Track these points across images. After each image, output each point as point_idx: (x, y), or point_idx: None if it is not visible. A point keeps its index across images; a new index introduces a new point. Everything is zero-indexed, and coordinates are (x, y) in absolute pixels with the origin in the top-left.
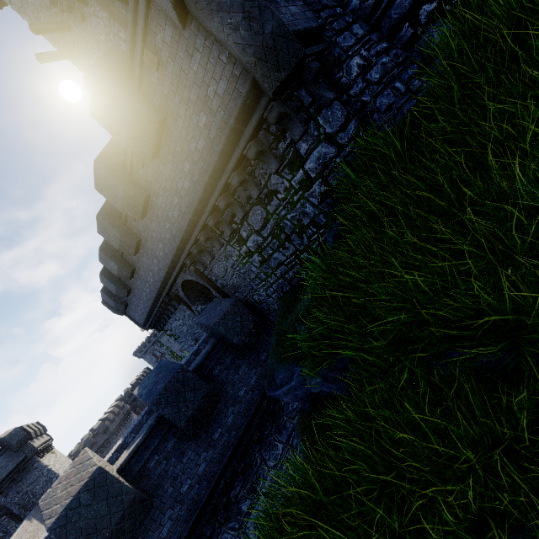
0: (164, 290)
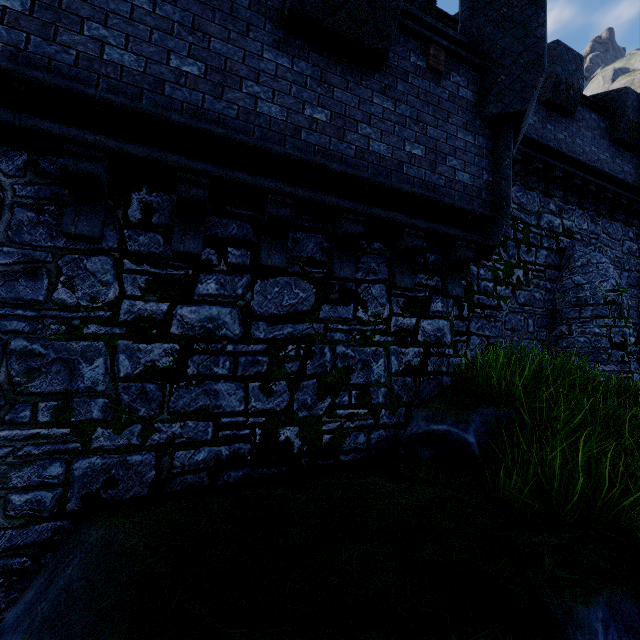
0: None
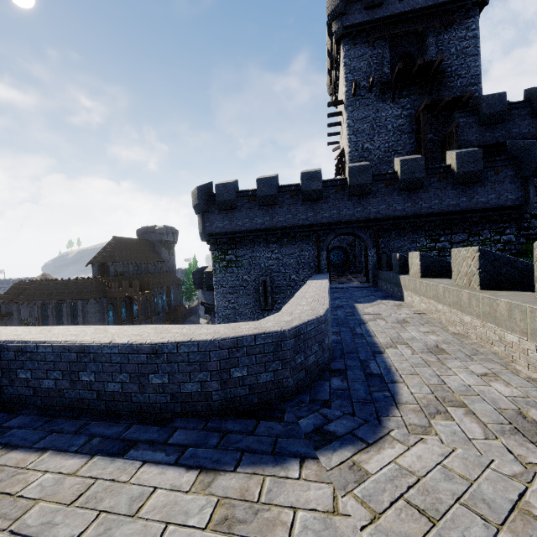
0: (322, 227)
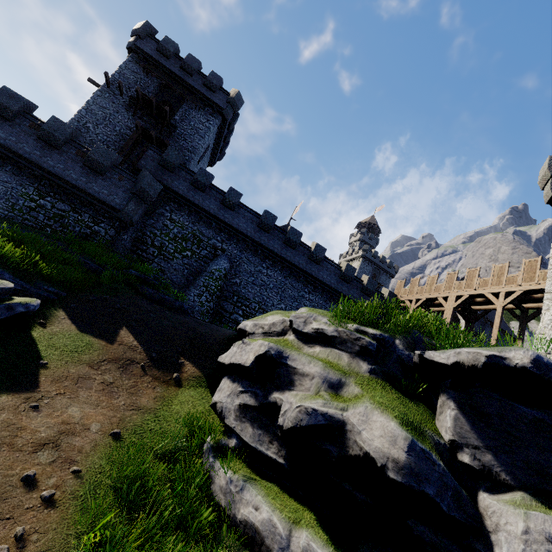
0: None
